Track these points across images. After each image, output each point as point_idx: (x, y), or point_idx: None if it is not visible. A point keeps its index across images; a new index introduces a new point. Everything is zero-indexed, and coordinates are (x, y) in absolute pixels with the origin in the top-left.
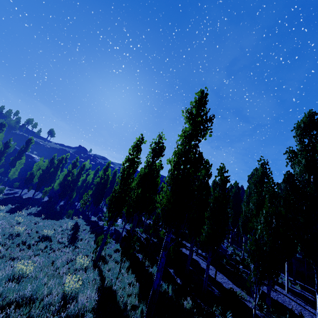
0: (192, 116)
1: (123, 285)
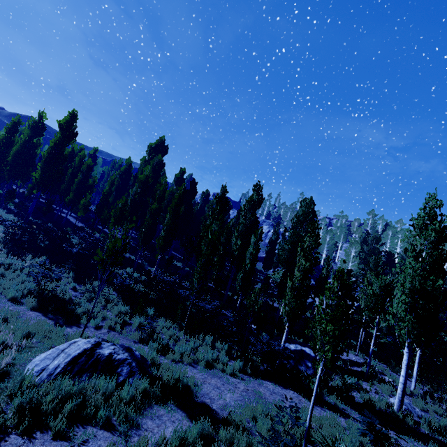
0: (62, 131)
1: (7, 216)
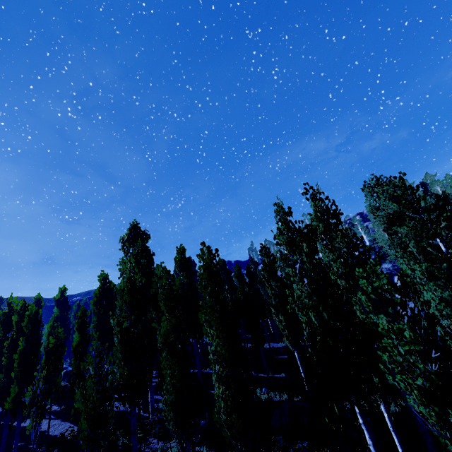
0: None
1: None
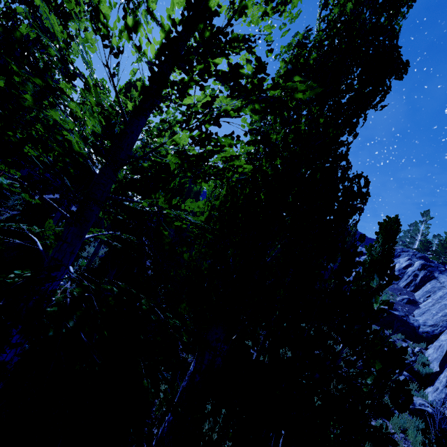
0: None
1: None
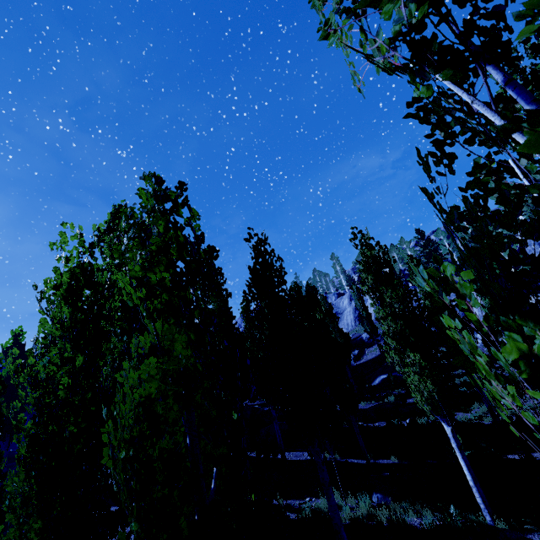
0: None
1: None
